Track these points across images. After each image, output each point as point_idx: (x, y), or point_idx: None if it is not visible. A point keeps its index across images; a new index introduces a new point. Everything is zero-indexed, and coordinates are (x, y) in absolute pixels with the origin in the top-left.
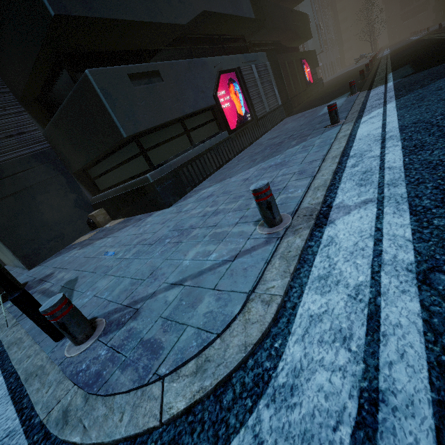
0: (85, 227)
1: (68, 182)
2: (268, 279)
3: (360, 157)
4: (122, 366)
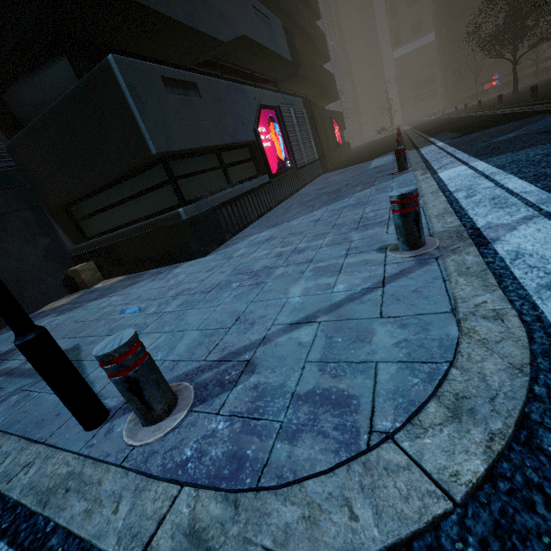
0: (59, 289)
1: (38, 220)
2: (465, 296)
3: (470, 189)
4: (283, 436)
